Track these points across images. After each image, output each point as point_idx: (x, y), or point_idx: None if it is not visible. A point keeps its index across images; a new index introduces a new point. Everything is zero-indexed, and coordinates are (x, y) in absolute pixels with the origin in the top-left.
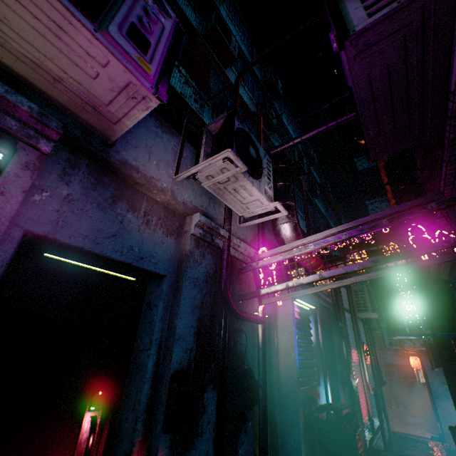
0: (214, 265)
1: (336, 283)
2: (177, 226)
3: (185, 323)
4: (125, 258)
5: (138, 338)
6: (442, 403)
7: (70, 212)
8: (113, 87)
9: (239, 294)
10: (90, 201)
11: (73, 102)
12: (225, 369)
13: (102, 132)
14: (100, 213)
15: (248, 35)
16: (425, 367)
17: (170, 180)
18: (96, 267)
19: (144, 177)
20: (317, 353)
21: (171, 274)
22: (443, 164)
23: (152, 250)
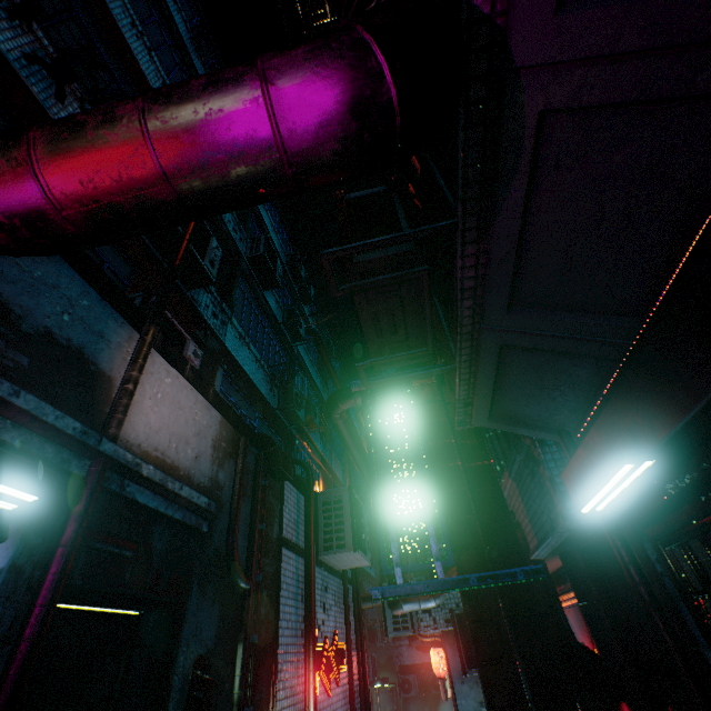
0: None
1: None
2: None
3: None
4: None
5: None
6: None
7: None
8: None
9: None
10: None
11: None
12: None
13: None
14: None
15: (203, 29)
16: (453, 671)
17: None
18: None
19: None
20: None
21: None
22: None
23: None
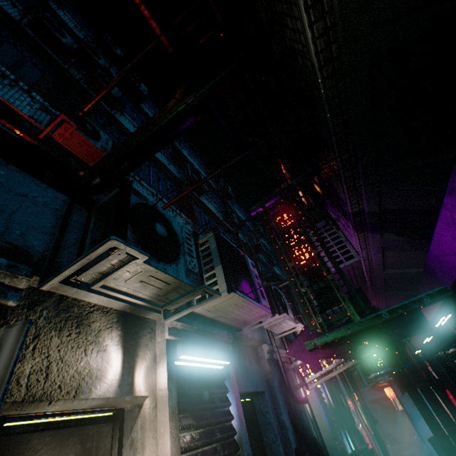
0: (278, 372)
1: (345, 365)
2: (256, 355)
3: (285, 417)
4: (254, 388)
5: (264, 436)
6: (419, 423)
7: (236, 374)
8: (257, 316)
9: (291, 386)
10: (236, 363)
11: (236, 323)
12: (306, 441)
13: (239, 327)
14: (240, 367)
15: (199, 158)
16: (398, 394)
17: (250, 330)
18: (241, 399)
19: (245, 336)
20: (332, 411)
21: (266, 388)
22: (369, 291)
23: (257, 377)
